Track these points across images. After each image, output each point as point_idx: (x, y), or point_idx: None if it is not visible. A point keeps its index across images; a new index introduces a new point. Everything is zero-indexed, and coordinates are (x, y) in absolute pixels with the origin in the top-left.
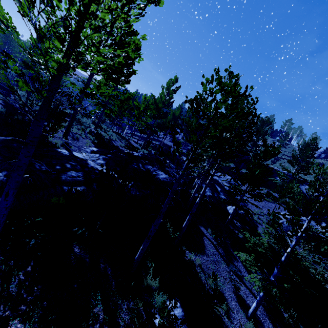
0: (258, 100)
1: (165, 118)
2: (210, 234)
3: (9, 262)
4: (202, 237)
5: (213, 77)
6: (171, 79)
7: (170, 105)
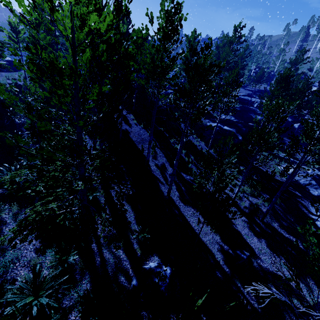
0: (313, 77)
1: (242, 78)
2: (286, 139)
3: (248, 145)
4: (283, 140)
5: (297, 88)
6: (243, 48)
7: (244, 67)
